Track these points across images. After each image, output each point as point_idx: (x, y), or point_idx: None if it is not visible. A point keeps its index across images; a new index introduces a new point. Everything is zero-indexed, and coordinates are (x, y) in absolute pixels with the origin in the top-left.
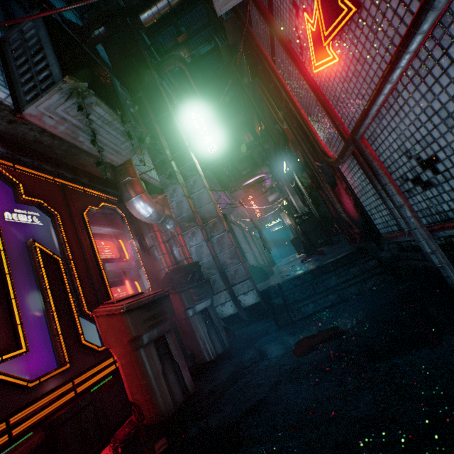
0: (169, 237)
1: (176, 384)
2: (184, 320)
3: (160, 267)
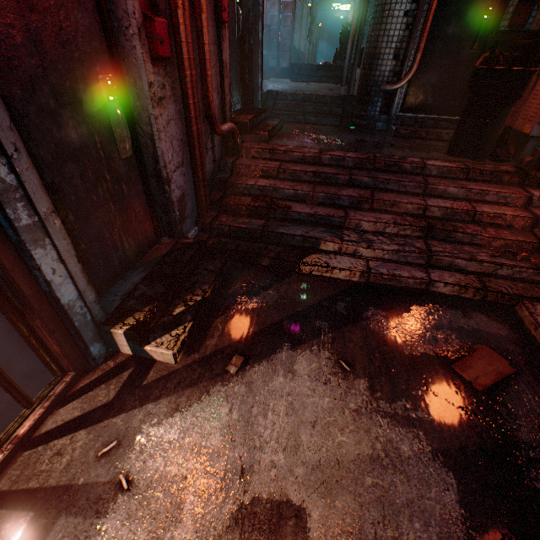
0: None
1: None
2: None
3: None
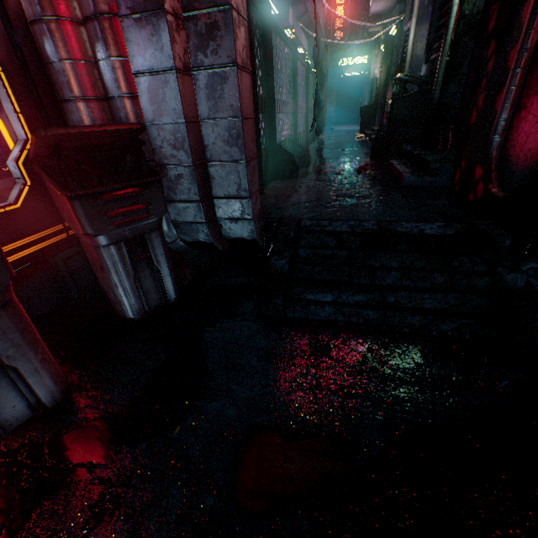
0: (86, 12)
1: (10, 399)
2: (88, 246)
3: (62, 93)
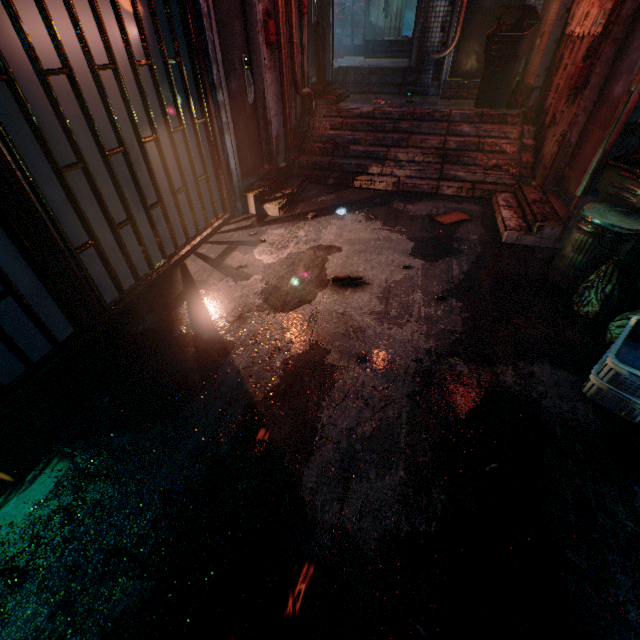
0: None
1: None
2: None
3: None
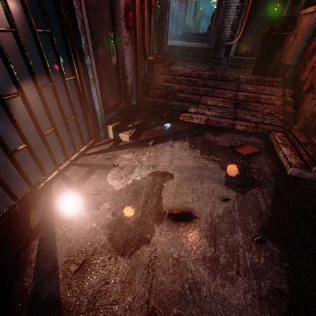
0: None
1: None
2: None
3: None
